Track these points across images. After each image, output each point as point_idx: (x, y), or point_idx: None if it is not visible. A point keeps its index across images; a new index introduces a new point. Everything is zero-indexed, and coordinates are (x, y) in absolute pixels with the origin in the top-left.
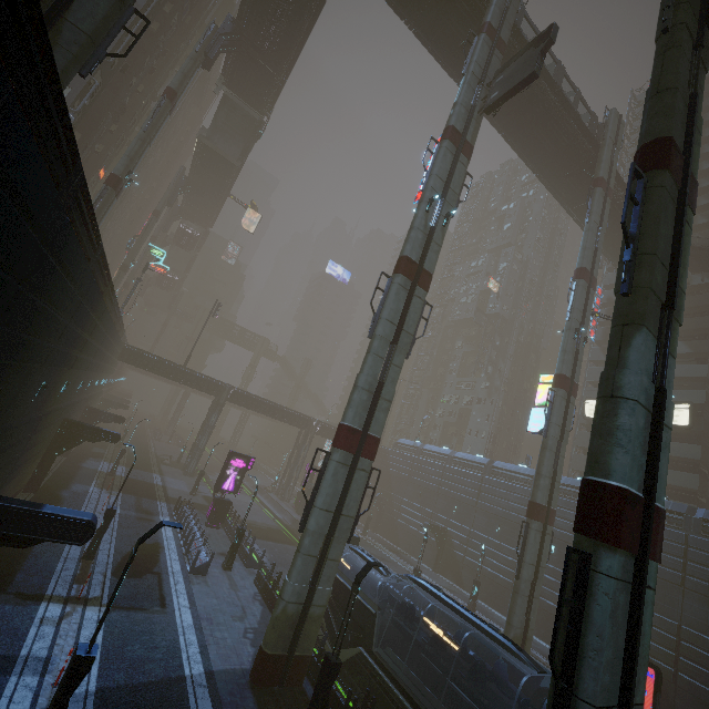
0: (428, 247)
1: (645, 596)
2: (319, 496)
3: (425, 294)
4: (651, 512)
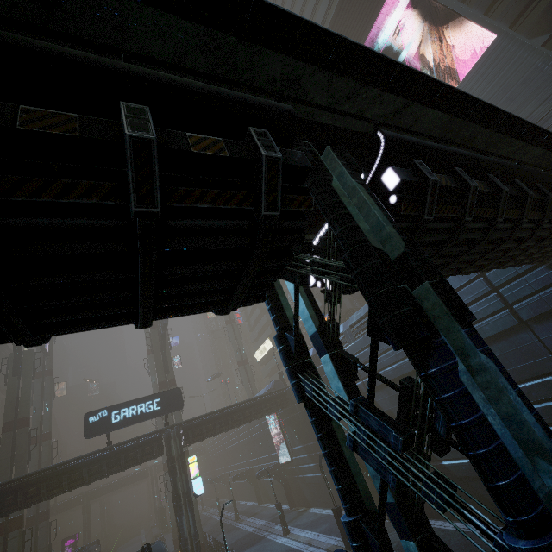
0: (41, 425)
1: (12, 541)
2: (25, 551)
3: (49, 441)
4: (6, 523)
